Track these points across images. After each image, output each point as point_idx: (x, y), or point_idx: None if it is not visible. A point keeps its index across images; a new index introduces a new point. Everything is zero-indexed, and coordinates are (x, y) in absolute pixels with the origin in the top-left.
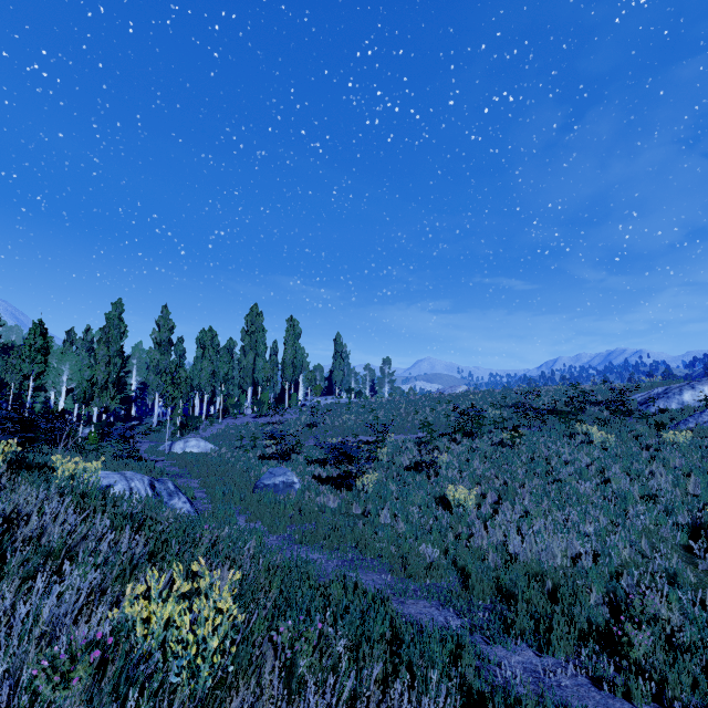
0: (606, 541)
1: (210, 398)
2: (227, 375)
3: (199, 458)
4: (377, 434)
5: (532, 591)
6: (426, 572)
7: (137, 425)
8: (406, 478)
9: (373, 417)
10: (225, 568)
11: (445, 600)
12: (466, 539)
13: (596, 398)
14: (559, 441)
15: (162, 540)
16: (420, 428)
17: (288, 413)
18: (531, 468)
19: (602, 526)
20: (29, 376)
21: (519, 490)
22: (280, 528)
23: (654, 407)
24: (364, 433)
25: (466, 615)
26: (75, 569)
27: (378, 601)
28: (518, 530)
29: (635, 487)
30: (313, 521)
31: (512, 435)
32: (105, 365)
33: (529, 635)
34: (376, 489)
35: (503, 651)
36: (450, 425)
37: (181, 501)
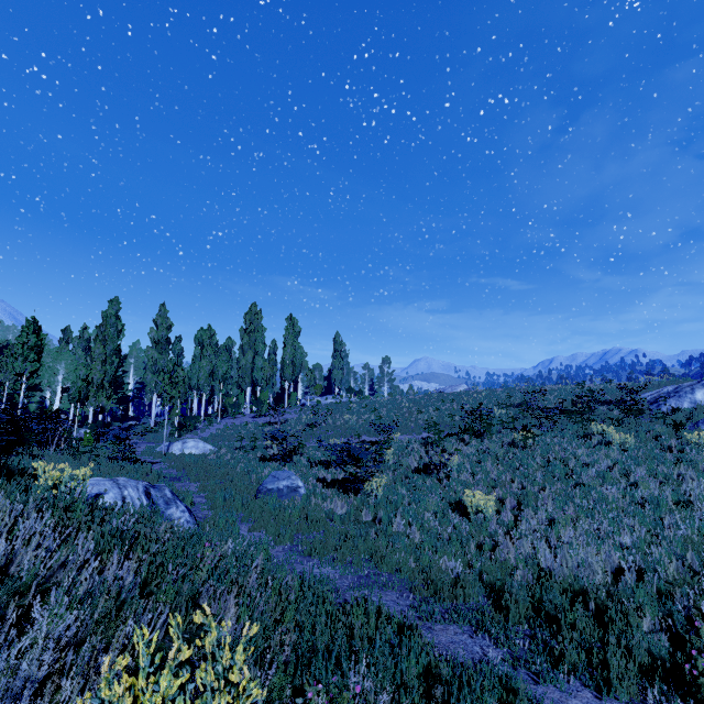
0: (646, 553)
1: (209, 398)
2: (226, 374)
3: (198, 460)
4: (381, 434)
5: (576, 614)
6: (451, 590)
7: (134, 425)
8: (416, 481)
9: (375, 417)
10: (230, 596)
11: (477, 624)
12: (489, 550)
13: (604, 397)
14: (574, 442)
15: (156, 564)
16: (426, 428)
17: (287, 412)
18: (549, 471)
19: (641, 536)
20: (21, 375)
21: (540, 495)
22: (286, 537)
23: (665, 406)
24: (367, 433)
25: (504, 644)
26: (46, 611)
27: (405, 629)
28: (545, 540)
29: (667, 492)
30: (321, 529)
31: (525, 435)
32: (101, 364)
33: (581, 670)
34: (385, 493)
35: (556, 692)
36: (455, 425)
37: (180, 510)
